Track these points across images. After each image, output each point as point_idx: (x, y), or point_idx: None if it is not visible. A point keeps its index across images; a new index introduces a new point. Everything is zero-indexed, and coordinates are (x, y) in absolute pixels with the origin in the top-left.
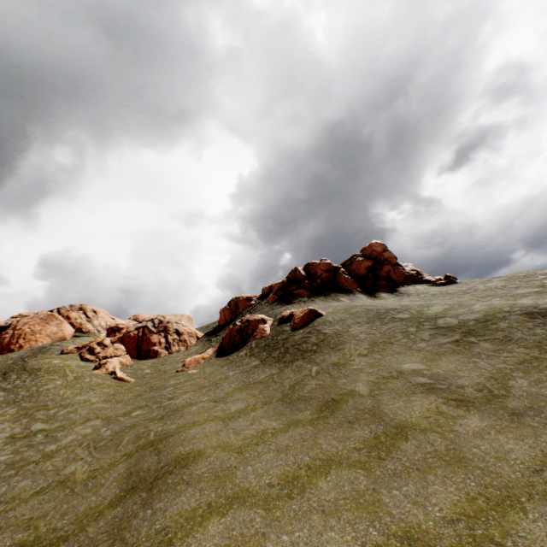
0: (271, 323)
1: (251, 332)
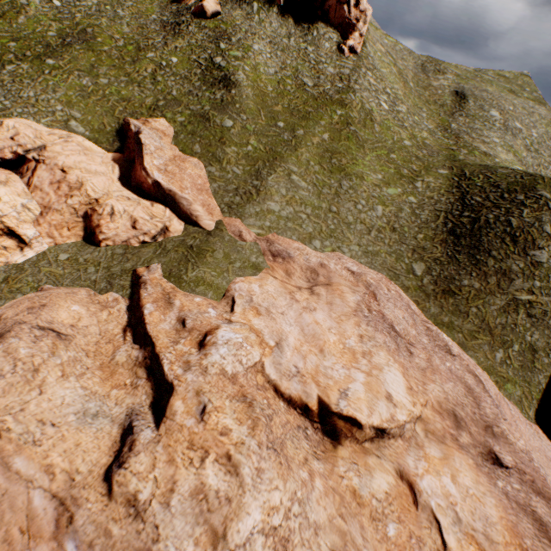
0: None
1: None
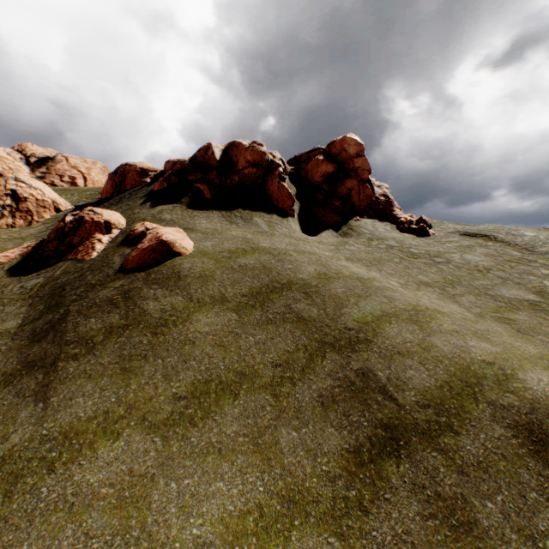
0: (116, 236)
1: (78, 242)
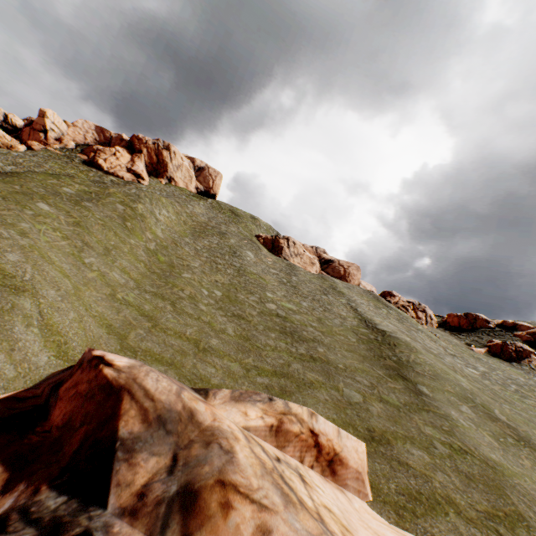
0: None
1: (524, 356)
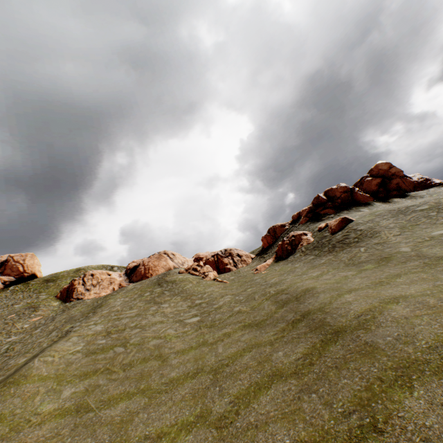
0: (311, 234)
1: (298, 242)
